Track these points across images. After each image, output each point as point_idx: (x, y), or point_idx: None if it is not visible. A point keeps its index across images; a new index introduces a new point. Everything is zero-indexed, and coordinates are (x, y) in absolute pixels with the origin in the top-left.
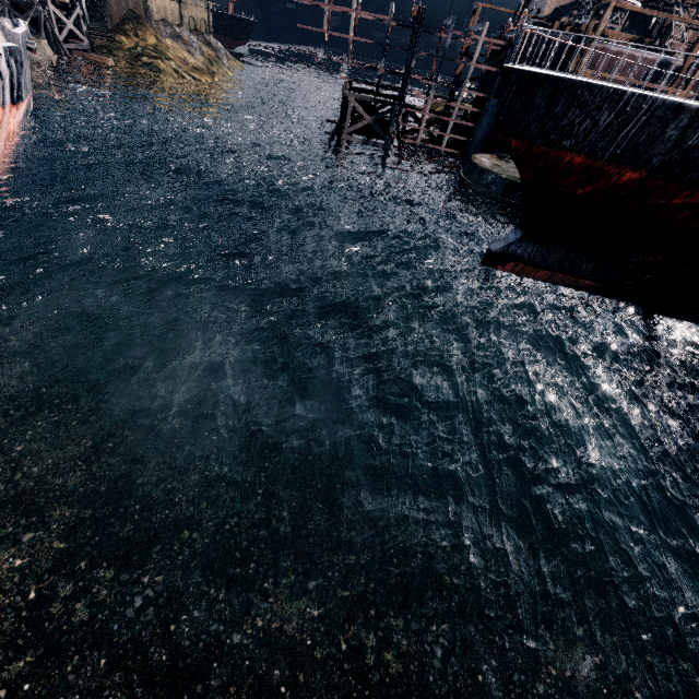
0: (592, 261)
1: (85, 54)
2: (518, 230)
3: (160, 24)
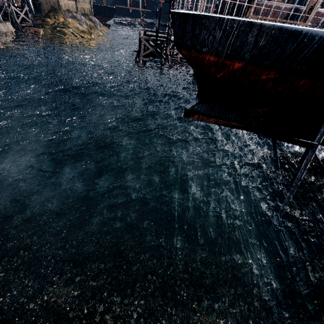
0: (233, 112)
1: (30, 28)
2: (197, 98)
3: (66, 12)
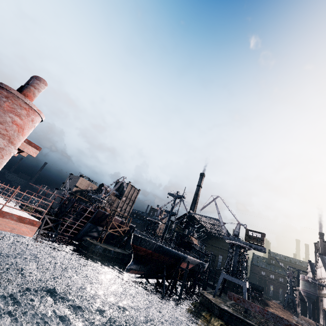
0: (144, 267)
1: None
2: (132, 262)
3: None
